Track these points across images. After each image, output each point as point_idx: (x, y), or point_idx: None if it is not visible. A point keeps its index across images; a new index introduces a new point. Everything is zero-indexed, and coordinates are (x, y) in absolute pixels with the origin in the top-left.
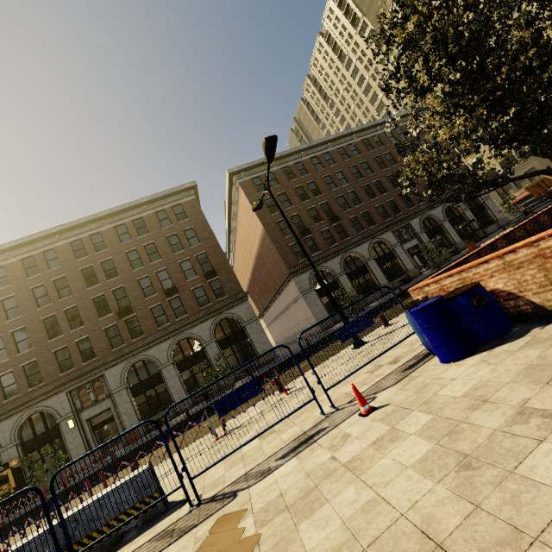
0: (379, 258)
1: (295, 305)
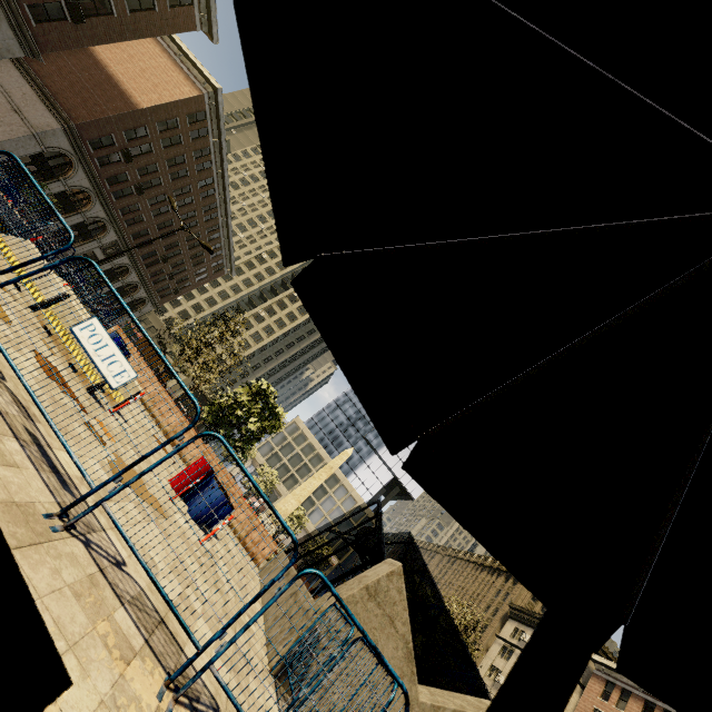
0: (85, 226)
1: (6, 103)
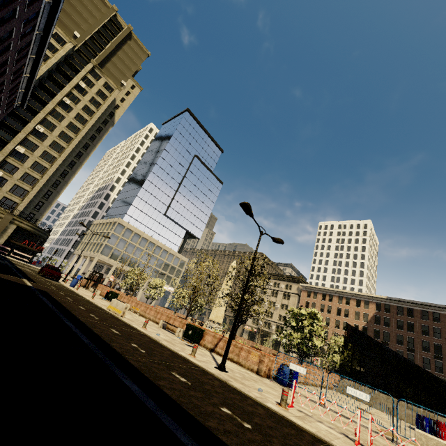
0: None
1: None
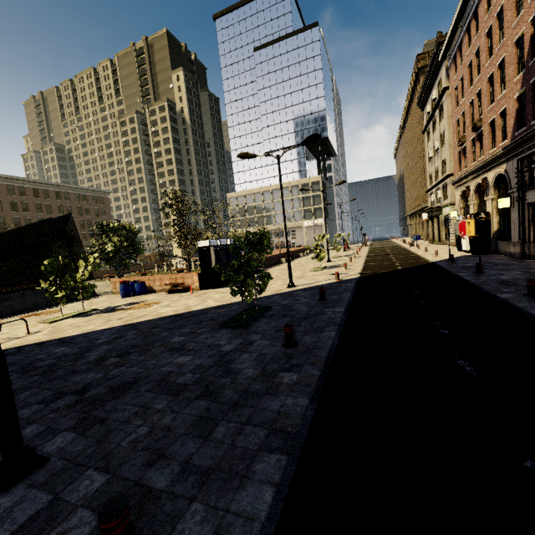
0: None
1: None
